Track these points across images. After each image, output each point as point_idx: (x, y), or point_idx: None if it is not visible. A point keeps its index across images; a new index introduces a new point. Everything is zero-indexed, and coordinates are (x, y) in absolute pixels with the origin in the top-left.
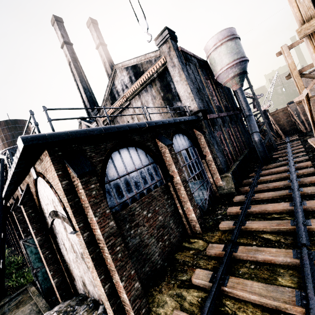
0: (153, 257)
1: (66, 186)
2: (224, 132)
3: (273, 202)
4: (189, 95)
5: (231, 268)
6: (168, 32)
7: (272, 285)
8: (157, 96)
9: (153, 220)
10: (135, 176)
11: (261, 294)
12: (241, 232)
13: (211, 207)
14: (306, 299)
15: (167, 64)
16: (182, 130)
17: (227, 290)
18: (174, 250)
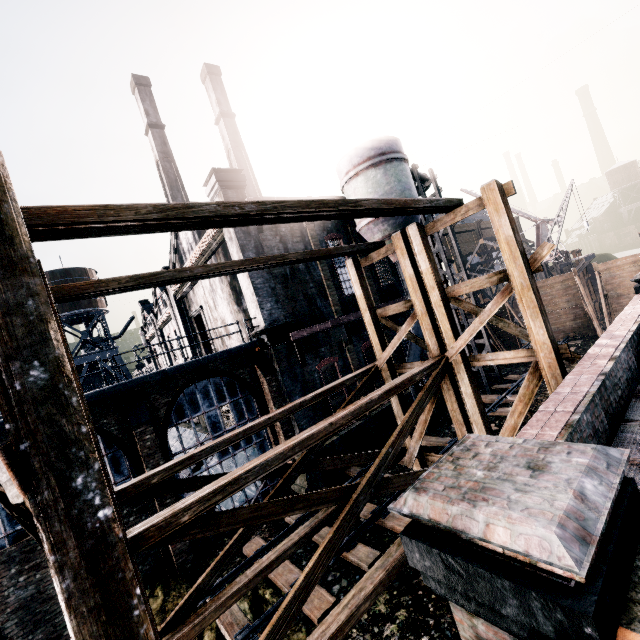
0: (61, 617)
1: None
2: (349, 355)
3: (308, 554)
4: (253, 297)
5: None
6: (217, 178)
7: None
8: (224, 279)
9: None
10: None
11: None
12: None
13: None
14: None
15: (223, 232)
16: (215, 374)
17: None
18: None
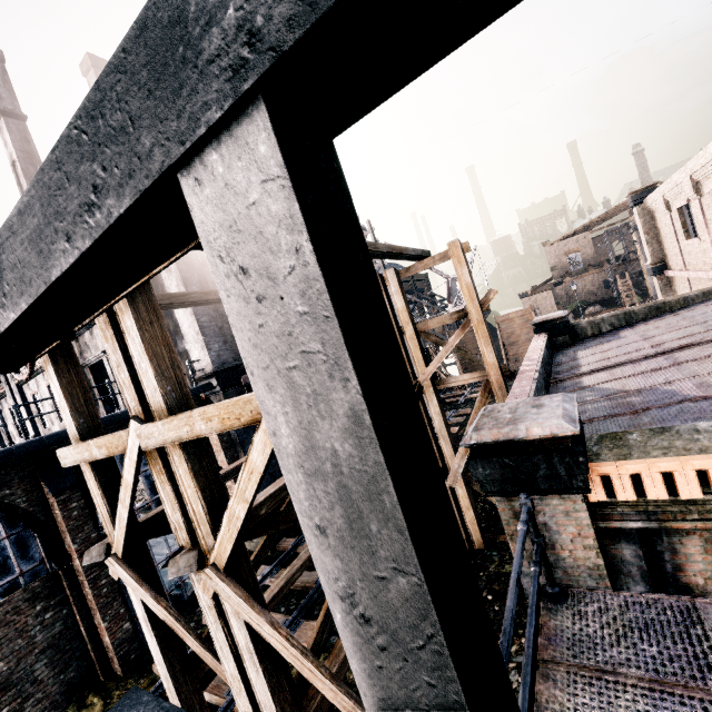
0: None
1: None
2: None
3: (285, 600)
4: (198, 336)
5: None
6: None
7: None
8: None
9: None
10: None
11: None
12: None
13: None
14: None
15: None
16: None
17: None
18: None
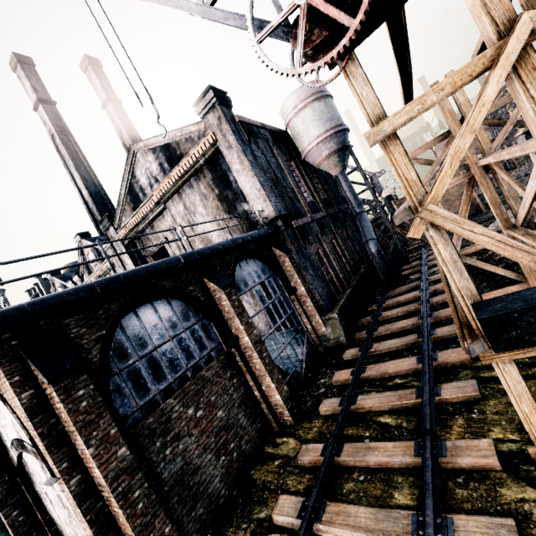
0: (211, 486)
1: (29, 401)
2: (324, 244)
3: (397, 356)
4: (260, 192)
5: (332, 485)
6: (214, 94)
7: (384, 509)
8: (209, 195)
9: (208, 421)
10: (169, 350)
11: (367, 527)
12: (350, 415)
13: (311, 373)
14: (424, 525)
15: (218, 144)
16: (252, 253)
17: (322, 529)
18: (250, 463)
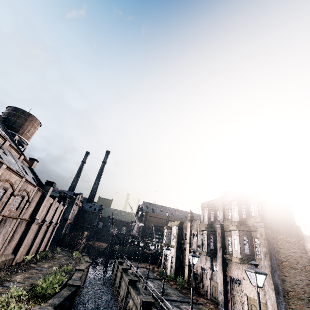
0: None
1: None
2: None
3: None
4: None
5: None
6: None
7: None
8: None
9: None
10: None
11: None
12: None
13: None
14: None
15: None
16: None
17: None
18: None
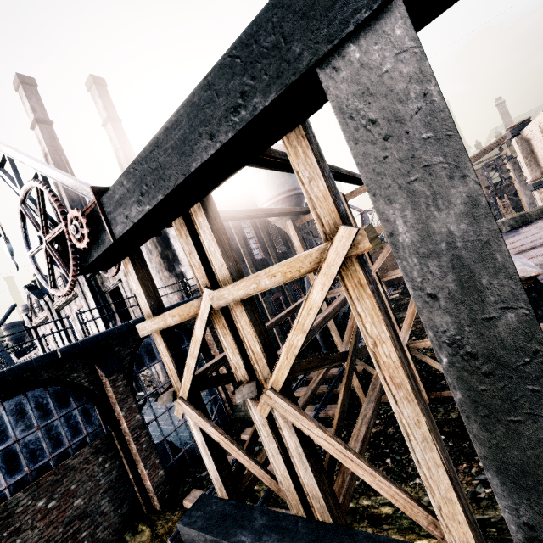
0: None
1: None
2: (264, 305)
3: None
4: None
5: None
6: None
7: None
8: (153, 251)
9: (60, 511)
10: (34, 440)
11: None
12: None
13: None
14: None
15: None
16: None
17: None
18: None
